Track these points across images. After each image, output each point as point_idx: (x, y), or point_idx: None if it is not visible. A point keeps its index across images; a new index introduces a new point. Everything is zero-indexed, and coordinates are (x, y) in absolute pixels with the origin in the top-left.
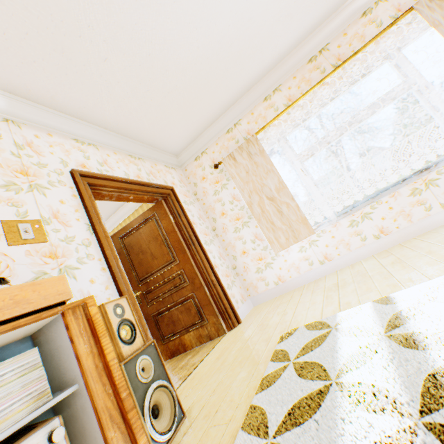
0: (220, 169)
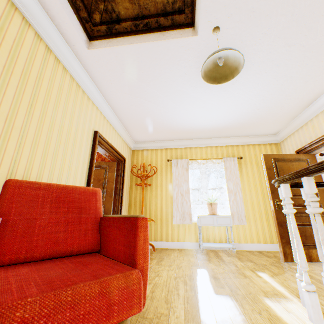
0: (320, 157)
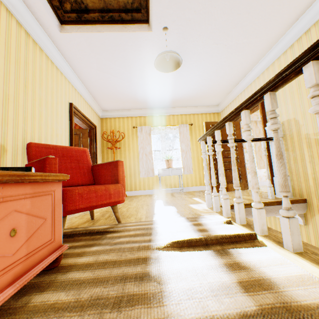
0: None
